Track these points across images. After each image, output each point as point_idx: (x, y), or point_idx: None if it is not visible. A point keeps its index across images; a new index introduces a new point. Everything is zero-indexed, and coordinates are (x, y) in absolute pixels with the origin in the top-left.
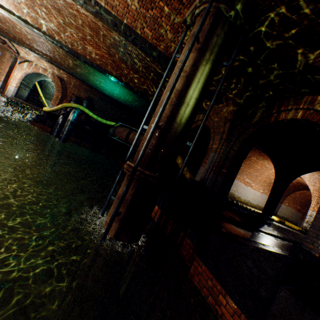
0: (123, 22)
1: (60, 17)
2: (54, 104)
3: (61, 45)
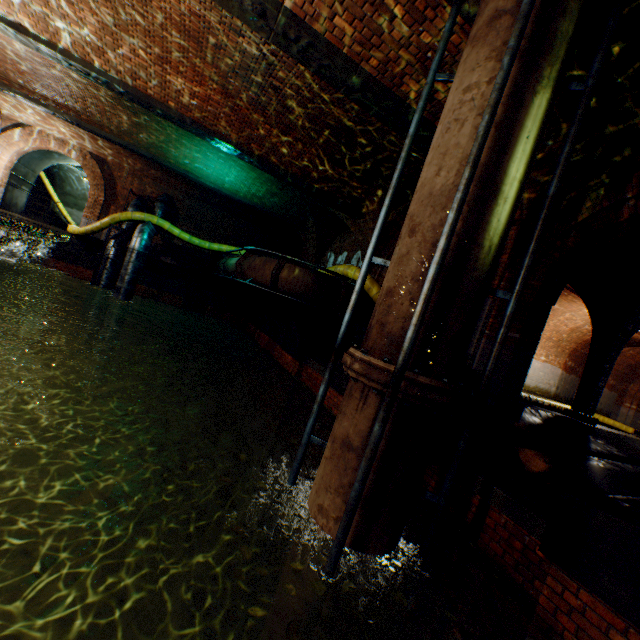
0: (282, 4)
1: (106, 8)
2: (92, 217)
3: (107, 79)
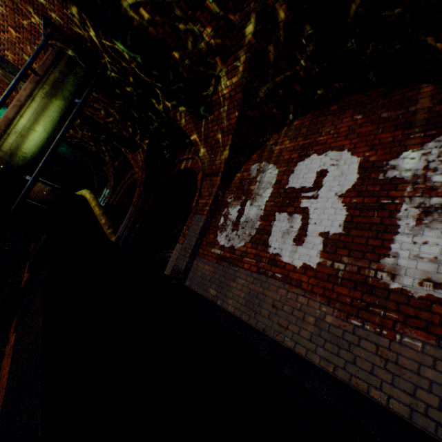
0: None
1: None
2: None
3: None
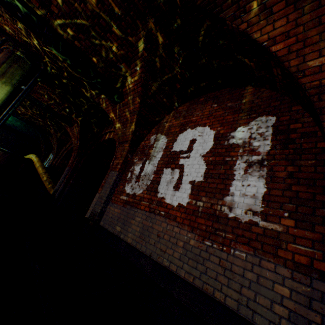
0: None
1: None
2: None
3: None
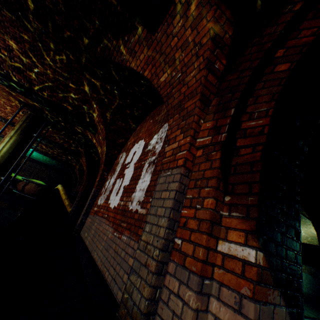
0: None
1: None
2: None
3: None
